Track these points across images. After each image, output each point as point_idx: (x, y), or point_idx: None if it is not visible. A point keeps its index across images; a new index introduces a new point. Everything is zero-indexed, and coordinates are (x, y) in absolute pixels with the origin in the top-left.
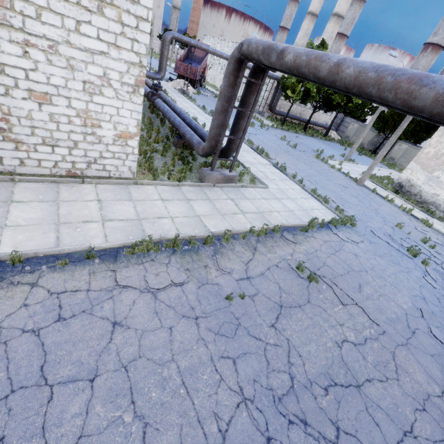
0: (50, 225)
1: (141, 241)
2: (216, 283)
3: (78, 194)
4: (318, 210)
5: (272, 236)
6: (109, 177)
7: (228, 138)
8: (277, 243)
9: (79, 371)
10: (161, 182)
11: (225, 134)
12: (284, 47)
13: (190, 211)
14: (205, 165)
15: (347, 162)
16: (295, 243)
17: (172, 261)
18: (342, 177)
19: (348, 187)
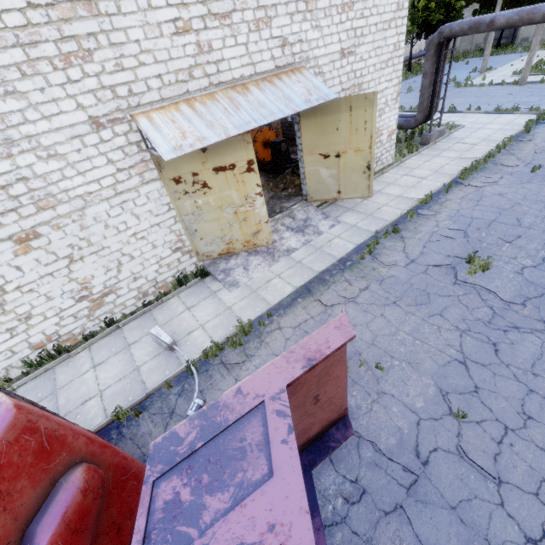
0: (411, 189)
1: (465, 170)
2: (516, 171)
3: (391, 178)
4: (517, 119)
5: (511, 145)
6: (384, 168)
7: (430, 103)
8: (519, 146)
9: (511, 205)
10: (411, 155)
11: (436, 100)
12: (492, 18)
13: (448, 158)
14: (412, 135)
15: (486, 73)
16: (530, 141)
17: (482, 175)
18: (499, 88)
19: (516, 92)
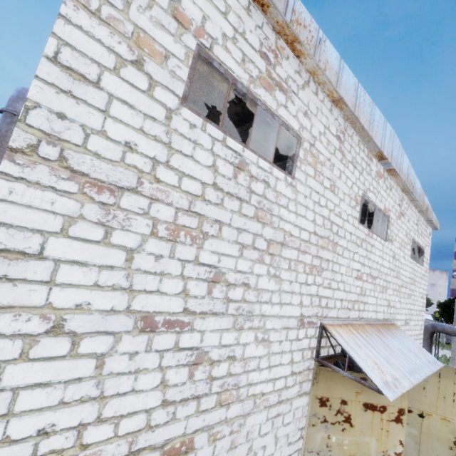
0: None
1: None
2: None
3: None
4: None
5: None
6: None
7: None
8: None
9: None
10: None
11: None
12: None
13: None
14: None
15: None
16: None
17: None
18: None
19: None
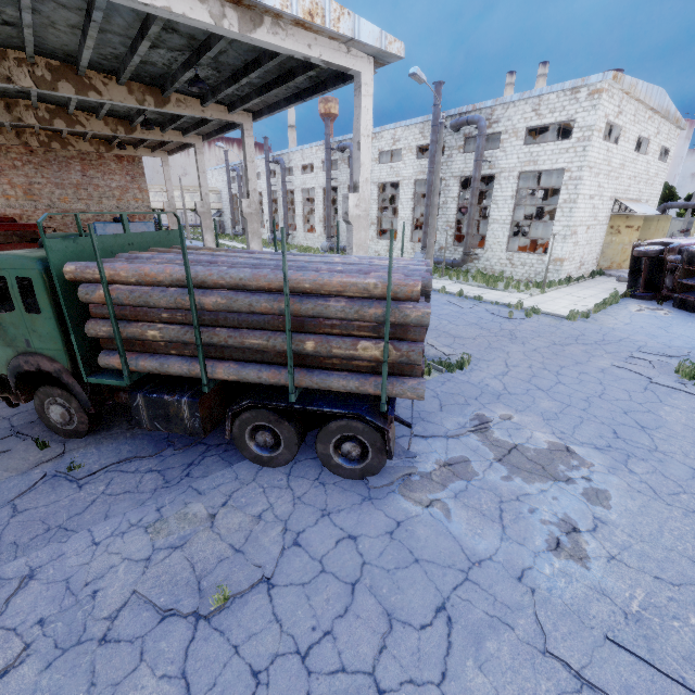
0: None
1: None
2: None
3: None
4: None
5: None
6: None
7: None
8: None
9: None
10: None
11: None
12: (694, 204)
13: None
14: None
15: None
16: None
17: None
18: None
19: None
